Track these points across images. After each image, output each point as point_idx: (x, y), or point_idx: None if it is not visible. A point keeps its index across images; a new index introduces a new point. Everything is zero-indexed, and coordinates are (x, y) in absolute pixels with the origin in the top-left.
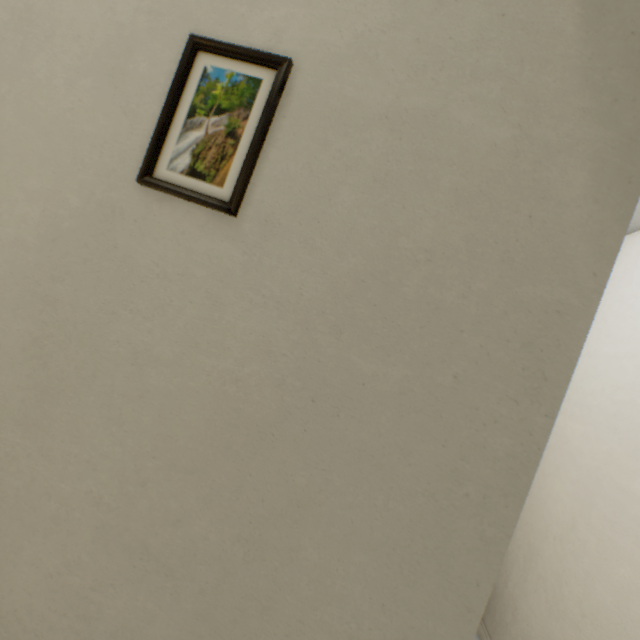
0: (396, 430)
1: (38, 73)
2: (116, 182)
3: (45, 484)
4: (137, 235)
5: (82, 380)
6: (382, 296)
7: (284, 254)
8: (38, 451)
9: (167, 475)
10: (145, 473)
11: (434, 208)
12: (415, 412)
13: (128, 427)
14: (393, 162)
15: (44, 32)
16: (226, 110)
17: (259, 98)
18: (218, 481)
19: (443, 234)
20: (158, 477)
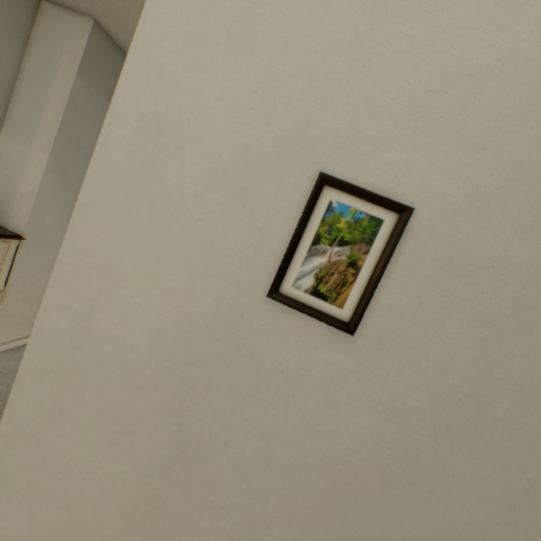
0: (476, 513)
1: (168, 181)
2: (244, 290)
3: (187, 519)
4: (263, 337)
5: (216, 446)
6: (474, 413)
7: (393, 369)
8: (180, 494)
9: (288, 524)
10: (270, 520)
11: (526, 348)
12: (493, 502)
13: (255, 486)
14: (494, 305)
15: (172, 142)
16: (348, 242)
17: (379, 236)
18: (329, 532)
19: (531, 370)
20: (280, 524)
